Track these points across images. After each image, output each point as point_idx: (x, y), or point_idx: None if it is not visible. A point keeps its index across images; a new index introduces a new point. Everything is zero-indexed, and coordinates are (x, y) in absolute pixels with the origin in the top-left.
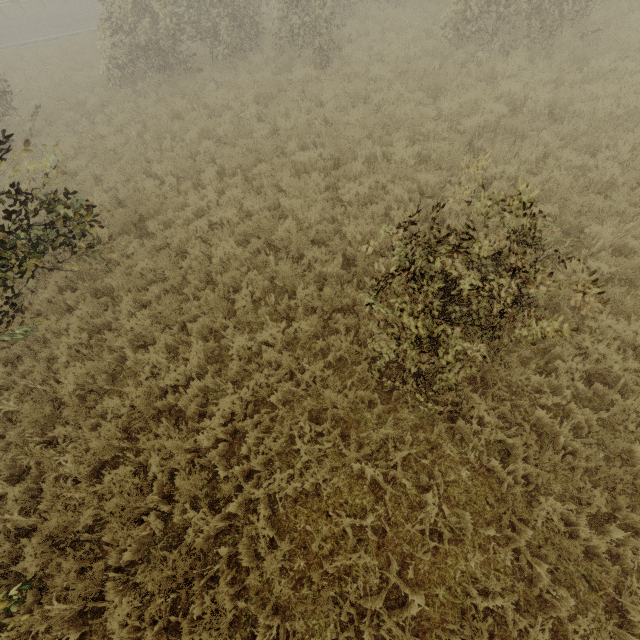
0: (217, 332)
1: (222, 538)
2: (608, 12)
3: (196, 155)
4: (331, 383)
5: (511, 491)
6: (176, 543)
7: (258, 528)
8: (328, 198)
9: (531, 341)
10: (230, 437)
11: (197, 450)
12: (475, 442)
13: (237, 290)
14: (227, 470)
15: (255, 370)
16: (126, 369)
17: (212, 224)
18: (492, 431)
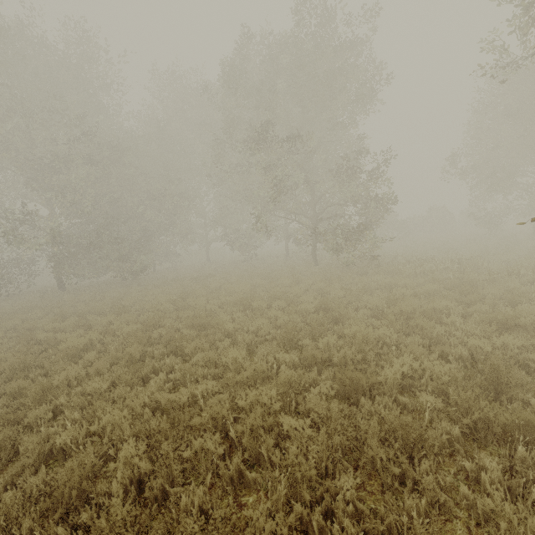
0: None
1: None
2: None
3: None
4: None
5: None
6: None
7: None
8: None
9: None
10: None
11: None
12: None
13: None
14: None
15: None
16: None
17: None
18: None
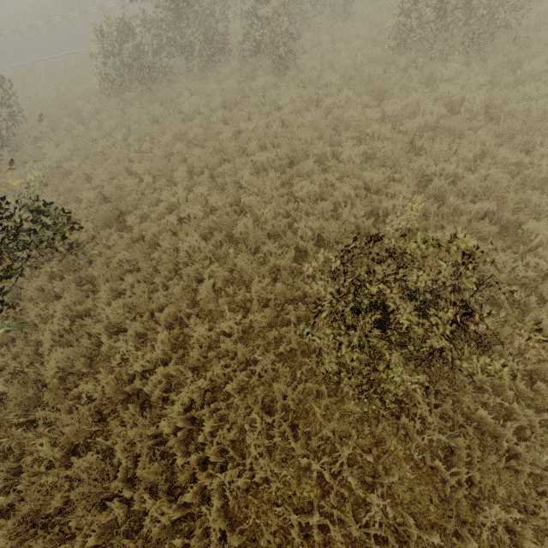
0: (182, 319)
1: (178, 525)
2: (538, 18)
3: (171, 155)
4: (282, 373)
5: (455, 495)
6: (137, 527)
7: (209, 523)
8: (283, 193)
9: (472, 372)
10: (190, 422)
11: (160, 434)
12: (418, 440)
13: (201, 279)
14: (185, 456)
15: (214, 357)
16: (102, 352)
17: (182, 217)
18: (435, 433)
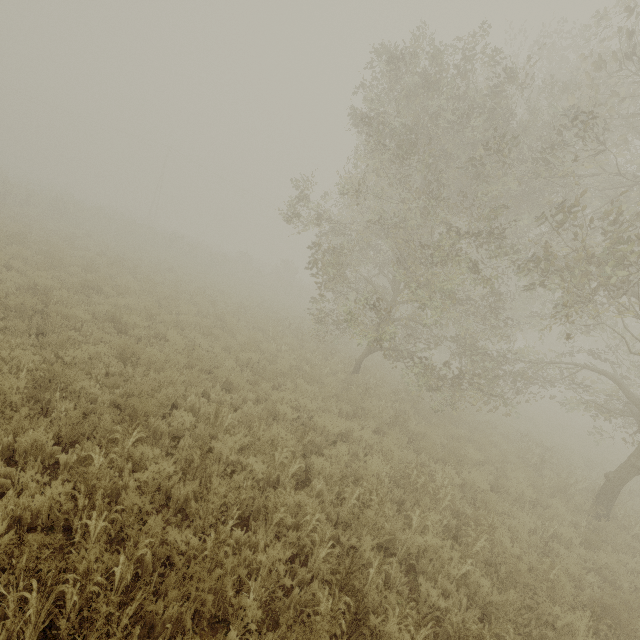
0: None
1: None
2: None
3: None
4: None
5: None
6: None
7: None
8: None
9: None
10: None
11: None
12: None
13: None
14: None
15: None
16: None
17: None
18: None
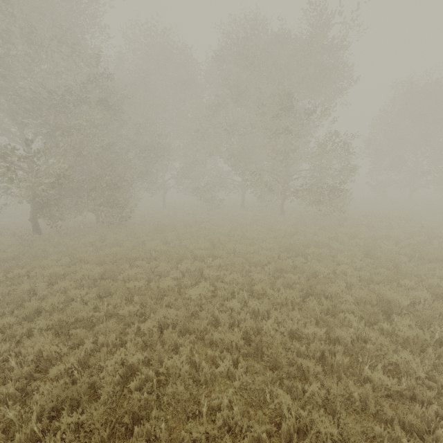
0: None
1: None
2: None
3: None
4: None
5: None
6: None
7: None
8: None
9: None
10: None
11: None
12: None
13: None
14: None
15: None
16: None
17: None
18: None
